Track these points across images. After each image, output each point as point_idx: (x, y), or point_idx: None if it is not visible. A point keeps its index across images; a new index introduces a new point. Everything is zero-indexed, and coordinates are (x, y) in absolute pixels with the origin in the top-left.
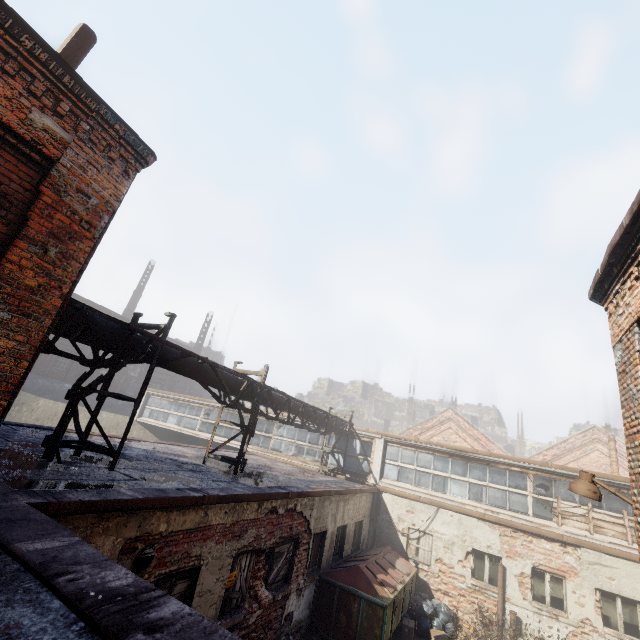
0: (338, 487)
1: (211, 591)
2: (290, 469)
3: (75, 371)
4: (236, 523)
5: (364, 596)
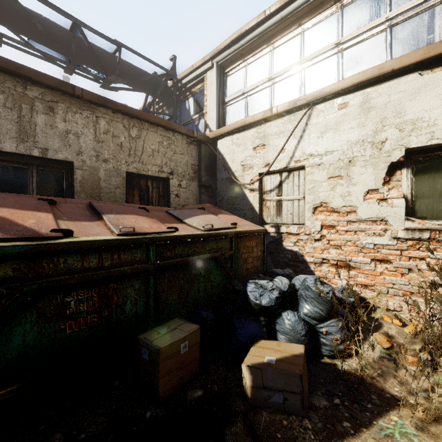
0: None
1: None
2: None
3: None
4: None
5: None
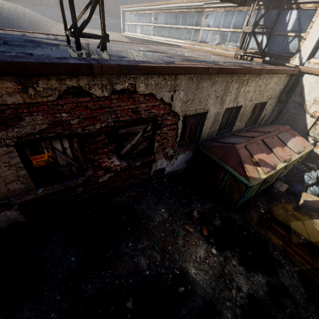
0: (231, 65)
1: None
2: (200, 55)
3: (82, 3)
4: None
5: (230, 172)
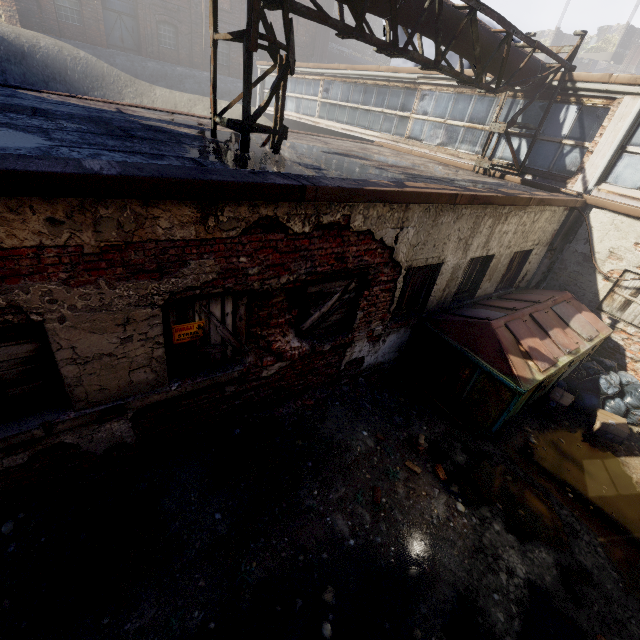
0: (485, 191)
1: (115, 355)
2: (417, 163)
3: (185, 49)
4: (128, 246)
5: (483, 367)
